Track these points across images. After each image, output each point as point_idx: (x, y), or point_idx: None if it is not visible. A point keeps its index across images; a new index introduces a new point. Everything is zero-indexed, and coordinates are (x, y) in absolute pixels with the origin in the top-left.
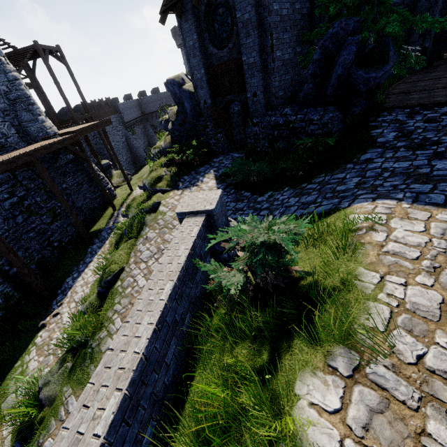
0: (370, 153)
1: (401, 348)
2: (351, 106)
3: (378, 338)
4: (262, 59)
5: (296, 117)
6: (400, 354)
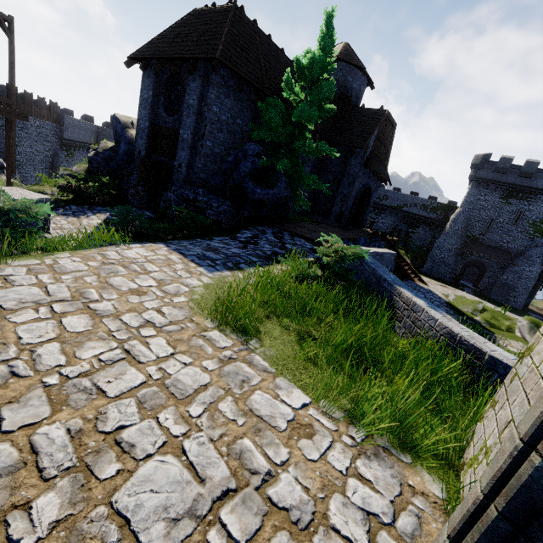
0: (220, 238)
1: (8, 271)
2: (243, 208)
3: (1, 265)
4: (195, 141)
5: (203, 199)
6: (1, 272)
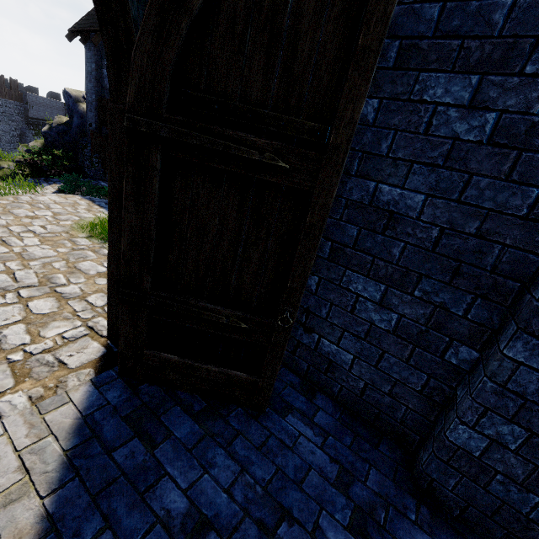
0: None
1: None
2: None
3: None
4: None
5: None
6: None
